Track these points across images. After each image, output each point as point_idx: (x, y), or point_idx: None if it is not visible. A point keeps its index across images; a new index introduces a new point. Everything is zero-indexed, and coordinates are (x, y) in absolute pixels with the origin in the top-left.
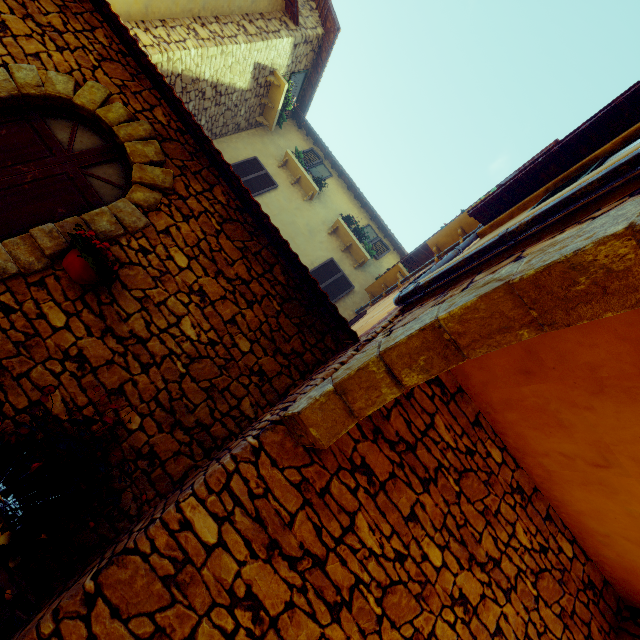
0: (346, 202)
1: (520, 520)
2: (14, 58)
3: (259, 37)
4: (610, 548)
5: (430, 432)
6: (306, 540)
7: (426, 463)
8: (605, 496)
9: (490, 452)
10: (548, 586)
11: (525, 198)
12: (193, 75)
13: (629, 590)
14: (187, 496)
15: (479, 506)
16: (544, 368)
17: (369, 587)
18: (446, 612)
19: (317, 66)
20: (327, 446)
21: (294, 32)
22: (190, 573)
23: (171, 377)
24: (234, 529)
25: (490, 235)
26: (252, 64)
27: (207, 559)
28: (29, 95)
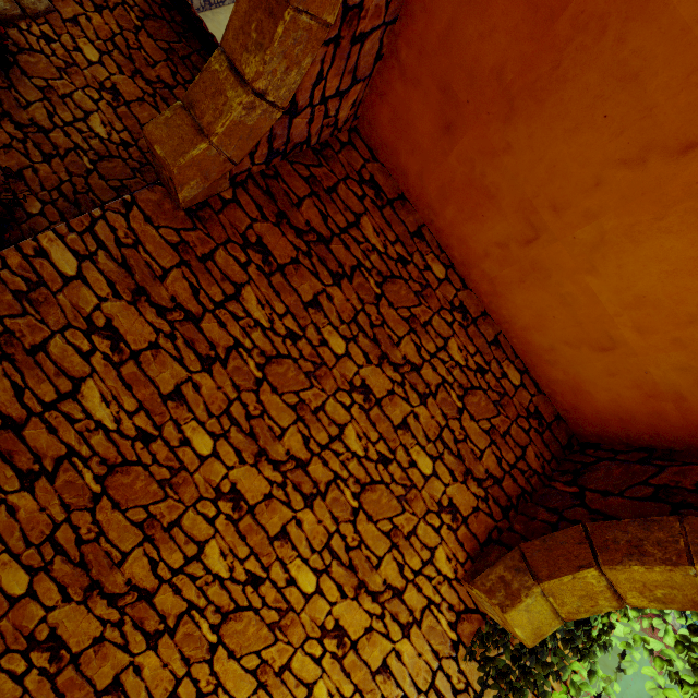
0: None
1: (456, 337)
2: None
3: None
4: (557, 367)
5: (352, 231)
6: (180, 296)
7: (341, 259)
8: (541, 288)
9: (430, 266)
10: (479, 403)
11: None
12: None
13: (580, 420)
14: (47, 231)
15: (404, 313)
16: (460, 109)
17: (250, 353)
18: (342, 395)
19: None
20: (173, 165)
21: None
22: (44, 295)
23: (76, 171)
24: (96, 268)
25: None
26: None
27: (64, 287)
28: None
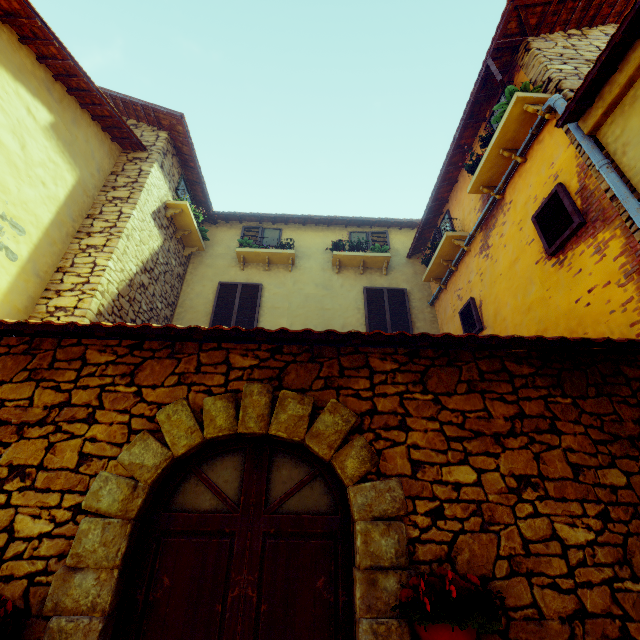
0: (315, 236)
1: None
2: (71, 490)
3: (136, 192)
4: None
5: None
6: None
7: None
8: None
9: None
10: None
11: (621, 55)
12: (125, 282)
13: None
14: None
15: None
16: None
17: None
18: None
19: (186, 164)
20: None
21: (151, 157)
22: None
23: None
24: None
25: (632, 119)
26: (150, 219)
27: None
28: (138, 510)
